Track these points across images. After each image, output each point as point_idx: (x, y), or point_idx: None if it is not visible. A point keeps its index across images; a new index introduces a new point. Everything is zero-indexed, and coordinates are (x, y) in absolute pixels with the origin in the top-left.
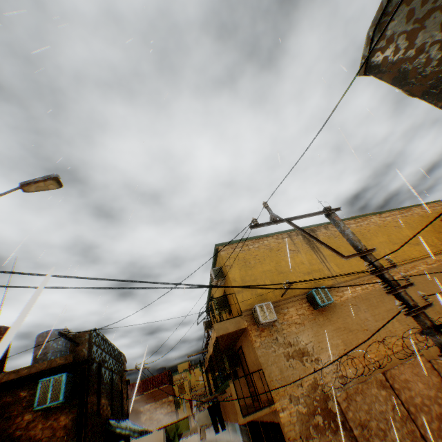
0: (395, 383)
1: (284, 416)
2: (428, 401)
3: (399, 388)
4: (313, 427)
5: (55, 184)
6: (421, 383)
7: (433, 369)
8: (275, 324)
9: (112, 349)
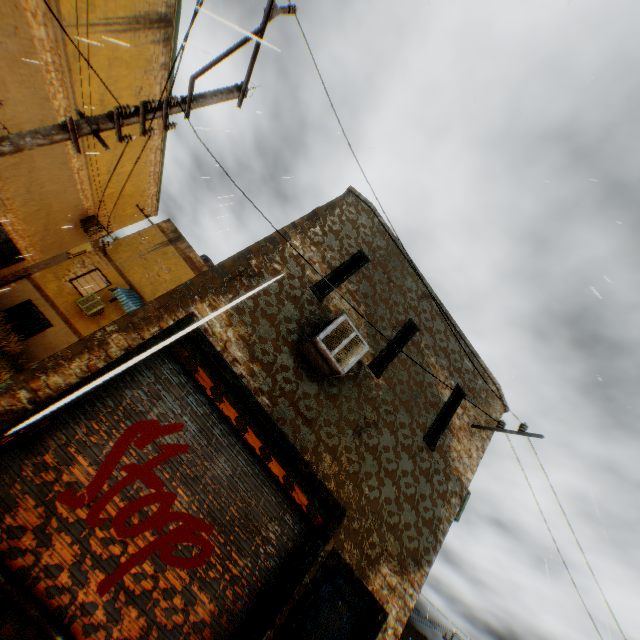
0: None
1: None
2: None
3: None
4: None
5: None
6: None
7: None
8: None
9: None
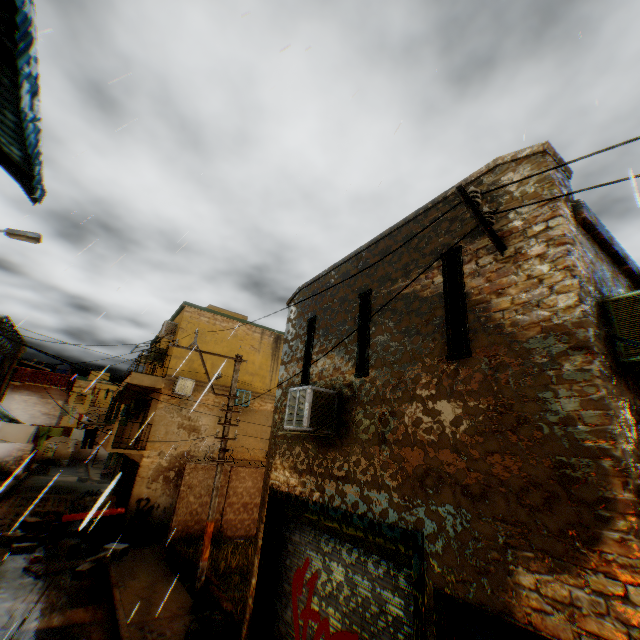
0: (234, 476)
1: (146, 461)
2: (246, 494)
3: (234, 479)
4: (163, 477)
5: (36, 241)
6: (252, 483)
7: None
8: (189, 398)
9: (17, 336)
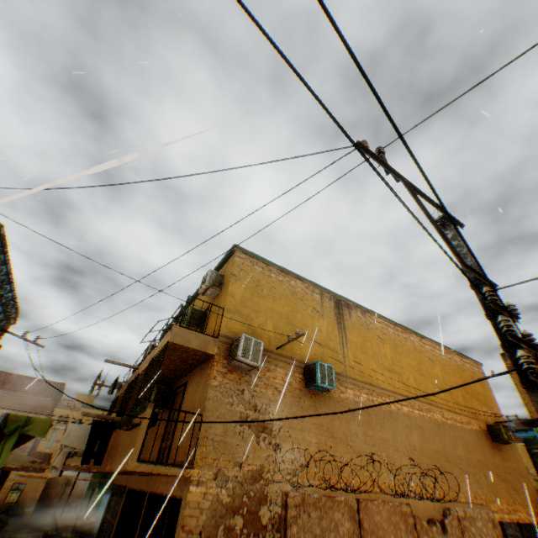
0: (366, 520)
1: (194, 492)
2: None
3: (368, 529)
4: (224, 528)
5: None
6: None
7: (415, 529)
8: (251, 373)
9: (9, 284)
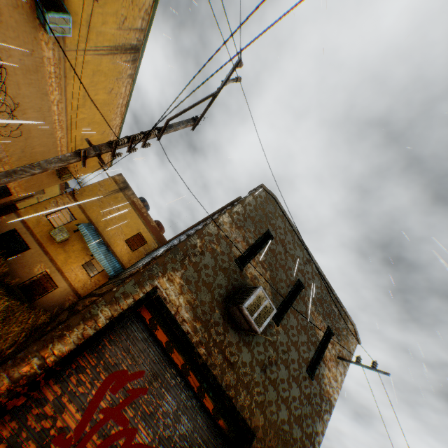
0: None
1: None
2: None
3: None
4: None
5: None
6: None
7: None
8: None
9: None
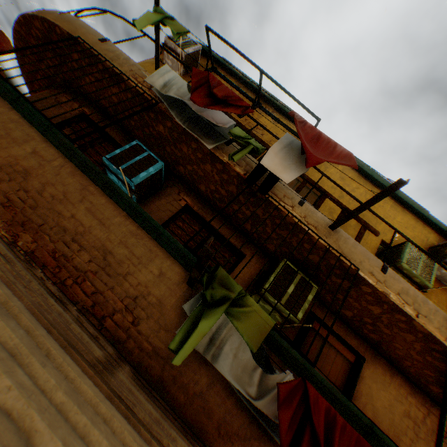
0: None
1: None
2: None
3: None
4: None
5: None
6: None
7: None
8: None
9: None
